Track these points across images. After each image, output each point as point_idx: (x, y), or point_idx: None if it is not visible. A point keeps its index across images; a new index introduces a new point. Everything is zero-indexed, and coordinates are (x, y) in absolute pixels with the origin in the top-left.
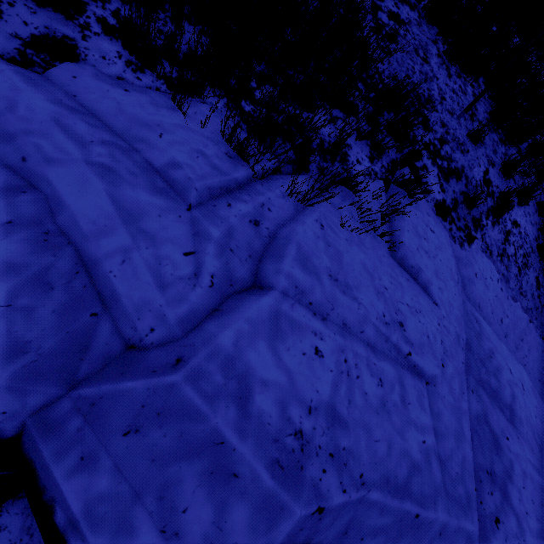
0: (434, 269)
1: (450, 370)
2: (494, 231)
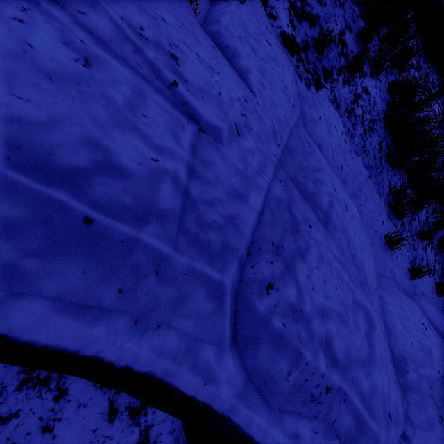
0: (260, 66)
1: (251, 145)
2: (344, 89)
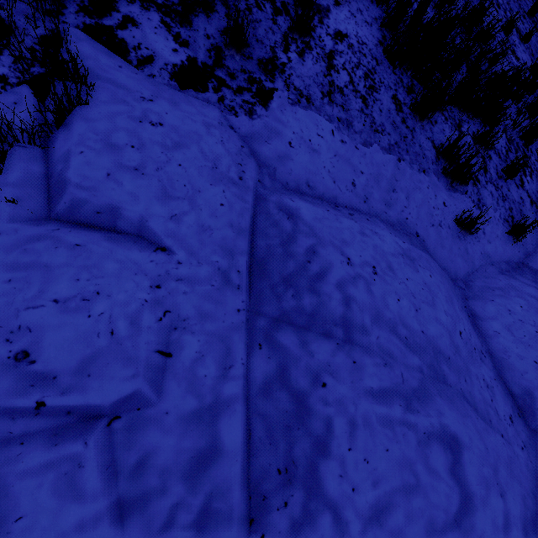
0: (159, 188)
1: (194, 348)
2: (306, 64)
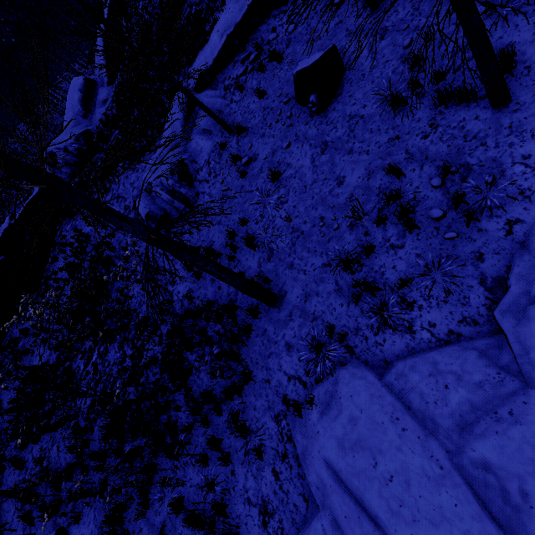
0: None
1: None
2: None
